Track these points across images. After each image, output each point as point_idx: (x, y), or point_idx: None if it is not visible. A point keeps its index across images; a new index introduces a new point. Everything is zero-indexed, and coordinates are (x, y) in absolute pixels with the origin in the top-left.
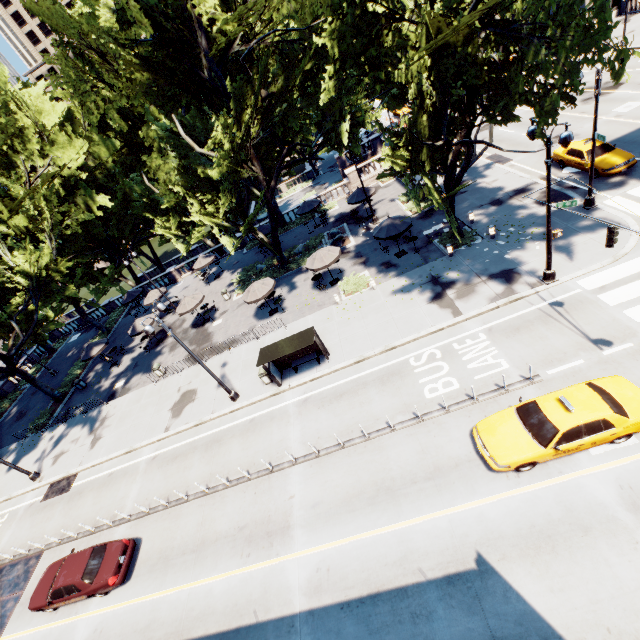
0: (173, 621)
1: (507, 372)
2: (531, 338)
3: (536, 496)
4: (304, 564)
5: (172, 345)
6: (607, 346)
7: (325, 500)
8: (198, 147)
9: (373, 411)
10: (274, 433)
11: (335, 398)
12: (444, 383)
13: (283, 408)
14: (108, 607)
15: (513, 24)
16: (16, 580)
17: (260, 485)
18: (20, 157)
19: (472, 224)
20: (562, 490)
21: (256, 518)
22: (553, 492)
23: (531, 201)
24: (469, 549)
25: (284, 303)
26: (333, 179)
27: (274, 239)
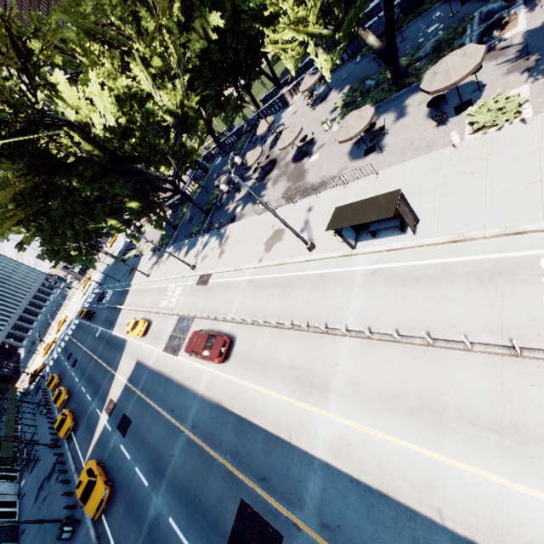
0: (245, 403)
1: None
2: None
3: None
4: (331, 426)
5: (275, 179)
6: None
7: (364, 384)
8: None
9: (451, 314)
10: (336, 296)
11: (408, 281)
12: None
13: (350, 273)
14: (217, 371)
15: None
16: (184, 328)
17: (314, 340)
18: None
19: None
20: None
21: (305, 366)
22: None
23: None
24: (515, 540)
25: (384, 139)
26: None
27: (388, 41)
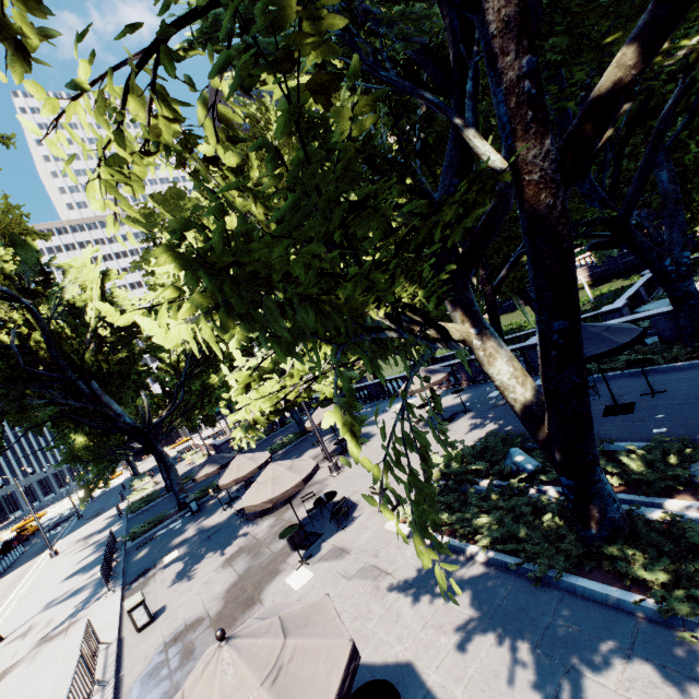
0: None
1: None
2: None
3: None
4: None
5: (244, 545)
6: None
7: None
8: None
9: None
10: None
11: None
12: None
13: None
14: None
15: None
16: None
17: None
18: None
19: None
20: None
21: None
22: None
23: None
24: None
25: None
26: None
27: (552, 400)
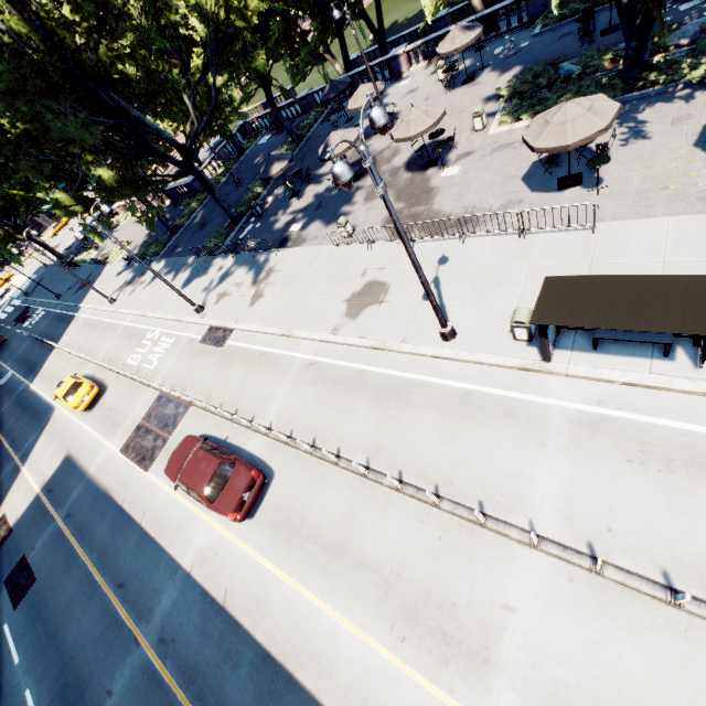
0: (283, 627)
1: None
2: None
3: None
4: None
5: (370, 191)
6: None
7: (586, 685)
8: None
9: None
10: (504, 449)
11: (685, 464)
12: None
13: (537, 408)
14: (226, 531)
15: None
16: (167, 419)
17: (452, 531)
18: None
19: None
20: None
21: (430, 586)
22: None
23: None
24: None
25: (602, 167)
26: None
27: None
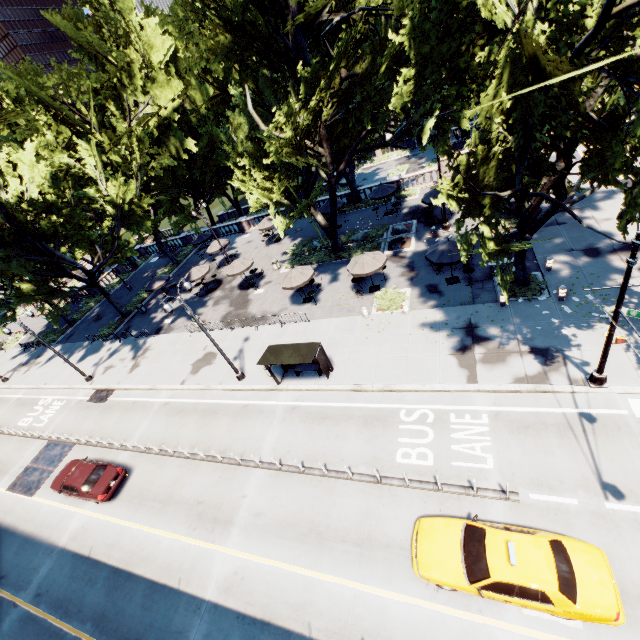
0: (128, 551)
1: (488, 473)
2: (535, 446)
3: (443, 620)
4: (228, 562)
5: (217, 299)
6: (616, 498)
7: (267, 514)
8: (263, 125)
9: (343, 449)
10: (256, 428)
11: (318, 419)
12: (420, 453)
13: (273, 407)
14: (96, 513)
15: (633, 78)
16: (54, 458)
17: (227, 471)
18: (124, 94)
19: (547, 272)
20: (471, 630)
21: (212, 500)
22: (461, 626)
23: (636, 265)
24: (357, 632)
25: (320, 294)
26: (433, 154)
27: (331, 224)
